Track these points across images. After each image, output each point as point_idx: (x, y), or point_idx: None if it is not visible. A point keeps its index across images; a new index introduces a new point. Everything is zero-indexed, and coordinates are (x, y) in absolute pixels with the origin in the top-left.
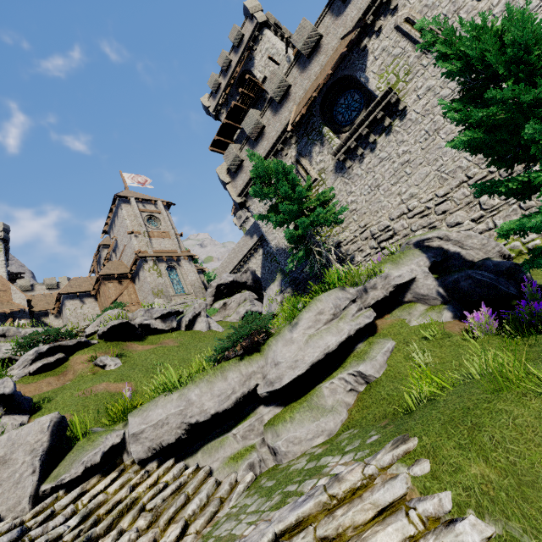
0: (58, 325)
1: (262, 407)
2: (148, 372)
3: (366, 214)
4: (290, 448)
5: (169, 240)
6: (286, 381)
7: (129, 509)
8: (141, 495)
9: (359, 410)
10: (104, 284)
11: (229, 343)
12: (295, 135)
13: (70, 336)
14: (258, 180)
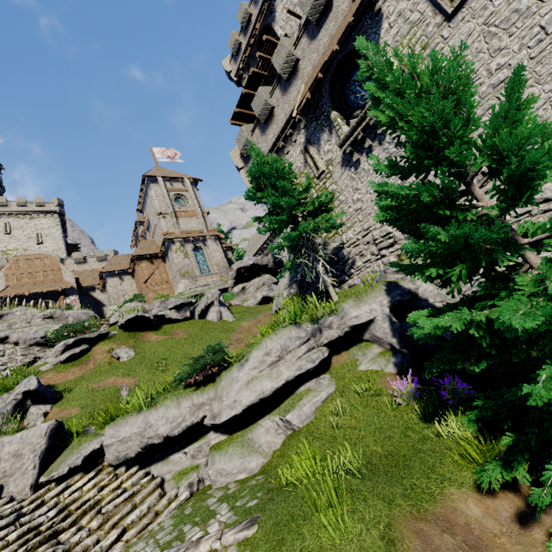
0: (104, 299)
1: (212, 432)
2: (152, 367)
3: (371, 215)
4: (218, 478)
5: (196, 219)
6: (224, 419)
7: (92, 508)
8: (104, 497)
9: (279, 455)
10: (138, 264)
11: (185, 375)
12: (305, 119)
13: (94, 328)
14: (255, 181)
